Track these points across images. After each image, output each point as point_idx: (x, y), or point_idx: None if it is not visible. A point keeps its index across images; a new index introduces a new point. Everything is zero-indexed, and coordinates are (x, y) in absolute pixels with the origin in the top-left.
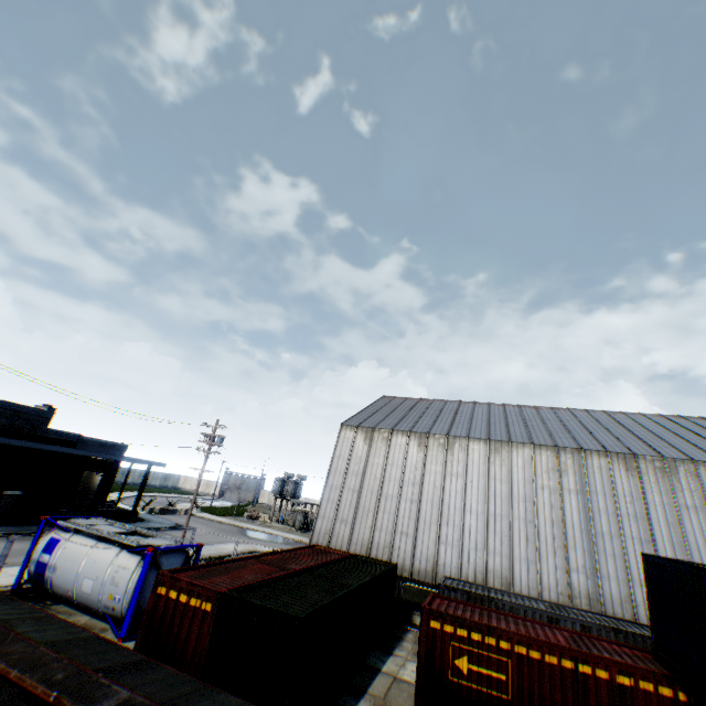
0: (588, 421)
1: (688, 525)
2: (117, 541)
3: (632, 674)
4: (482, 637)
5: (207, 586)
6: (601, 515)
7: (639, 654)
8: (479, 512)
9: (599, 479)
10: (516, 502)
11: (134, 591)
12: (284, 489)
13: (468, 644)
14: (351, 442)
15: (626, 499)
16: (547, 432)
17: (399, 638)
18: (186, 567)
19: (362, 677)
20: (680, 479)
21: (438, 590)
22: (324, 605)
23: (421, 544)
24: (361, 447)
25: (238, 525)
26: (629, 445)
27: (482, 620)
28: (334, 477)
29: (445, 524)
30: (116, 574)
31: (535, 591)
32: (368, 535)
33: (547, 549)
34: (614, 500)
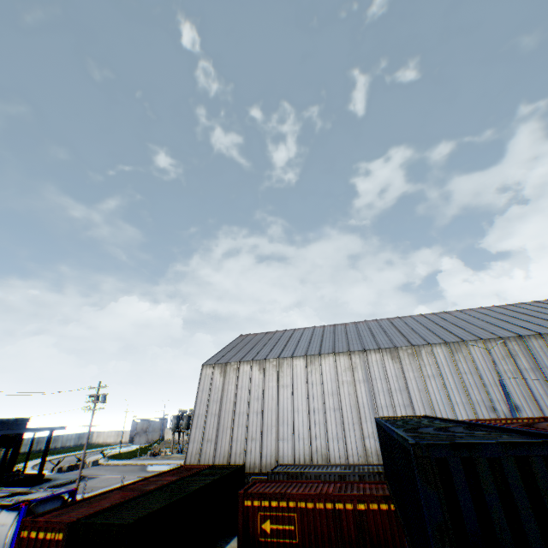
0: (375, 328)
1: (431, 388)
2: None
3: (366, 501)
4: (278, 502)
5: (61, 519)
6: (380, 394)
7: (380, 486)
8: (303, 410)
9: (377, 369)
10: (327, 397)
11: (12, 542)
12: (179, 423)
13: (269, 511)
14: (210, 377)
15: (394, 379)
16: (346, 342)
17: None
18: (51, 509)
19: None
20: (423, 358)
21: (267, 477)
22: (157, 510)
23: (266, 444)
24: (218, 379)
25: (141, 463)
26: (395, 341)
27: (281, 490)
28: (200, 407)
29: (281, 425)
30: None
31: (344, 459)
32: (228, 447)
33: (349, 427)
34: (387, 381)
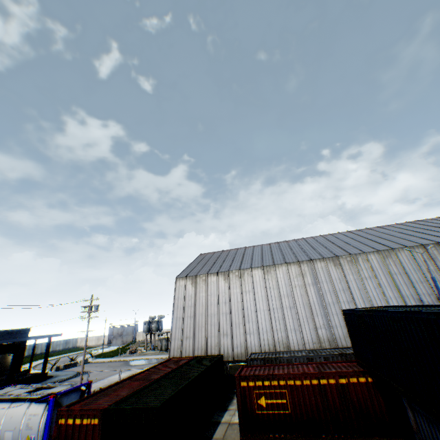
0: (314, 243)
1: (368, 287)
2: (27, 397)
3: (346, 376)
4: (270, 382)
5: (94, 407)
6: (327, 294)
7: (350, 364)
8: (264, 310)
9: (323, 274)
10: (283, 298)
11: (44, 428)
12: (150, 327)
13: (263, 389)
14: (184, 288)
15: (337, 281)
16: (293, 254)
17: (231, 398)
18: (79, 400)
19: (209, 430)
20: (360, 264)
21: (247, 363)
22: (174, 394)
23: (236, 338)
24: (190, 289)
25: (123, 360)
26: (334, 251)
27: (269, 372)
28: (177, 311)
29: (247, 322)
30: (29, 421)
31: (302, 346)
32: (204, 342)
33: (304, 320)
34: (332, 283)
